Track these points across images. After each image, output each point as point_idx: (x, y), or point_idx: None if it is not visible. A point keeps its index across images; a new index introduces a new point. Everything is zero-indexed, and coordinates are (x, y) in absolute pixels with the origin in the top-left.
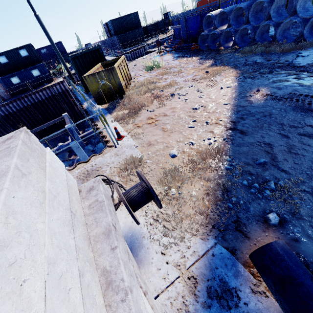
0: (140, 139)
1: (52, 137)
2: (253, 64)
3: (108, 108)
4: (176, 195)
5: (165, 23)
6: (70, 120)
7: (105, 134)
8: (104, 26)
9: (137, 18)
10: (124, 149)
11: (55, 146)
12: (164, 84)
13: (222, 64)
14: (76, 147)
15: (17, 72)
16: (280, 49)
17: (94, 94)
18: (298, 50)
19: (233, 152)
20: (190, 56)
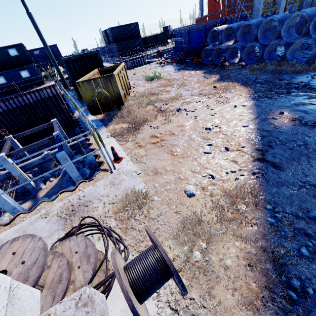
0: (142, 163)
1: (36, 145)
2: (264, 83)
3: (103, 120)
4: (201, 262)
5: (165, 36)
6: (59, 126)
7: (99, 152)
8: (103, 33)
9: (137, 28)
10: (123, 176)
11: (40, 154)
12: (167, 96)
13: (230, 80)
14: (63, 158)
15: (3, 72)
16: (293, 69)
17: (88, 103)
18: (312, 71)
19: (271, 195)
20: (193, 70)
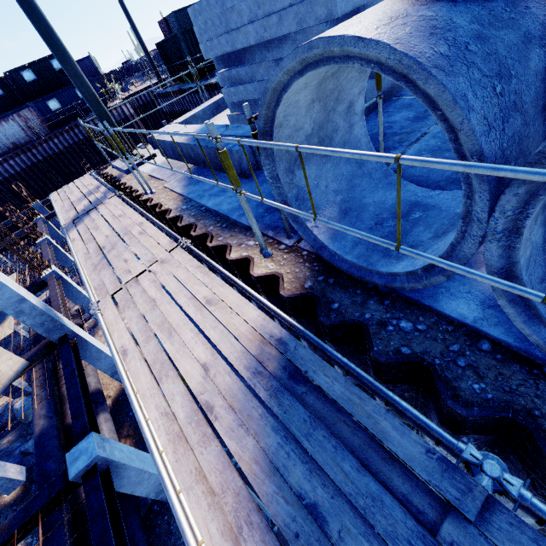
0: None
1: None
2: None
3: None
4: None
5: None
6: None
7: None
8: (160, 25)
9: None
10: None
11: None
12: None
13: None
14: None
15: (56, 92)
16: None
17: None
18: None
19: None
20: None
